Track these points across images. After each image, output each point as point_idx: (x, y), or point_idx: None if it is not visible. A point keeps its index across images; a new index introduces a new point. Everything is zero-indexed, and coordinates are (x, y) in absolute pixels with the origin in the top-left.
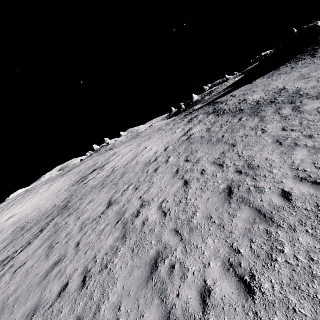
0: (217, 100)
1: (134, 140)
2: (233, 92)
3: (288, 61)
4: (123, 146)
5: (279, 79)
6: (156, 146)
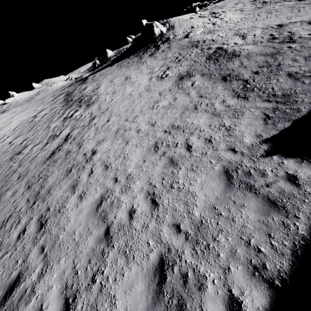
0: (90, 76)
1: (25, 104)
2: (99, 72)
3: (137, 51)
4: (11, 111)
5: (113, 73)
6: (15, 123)
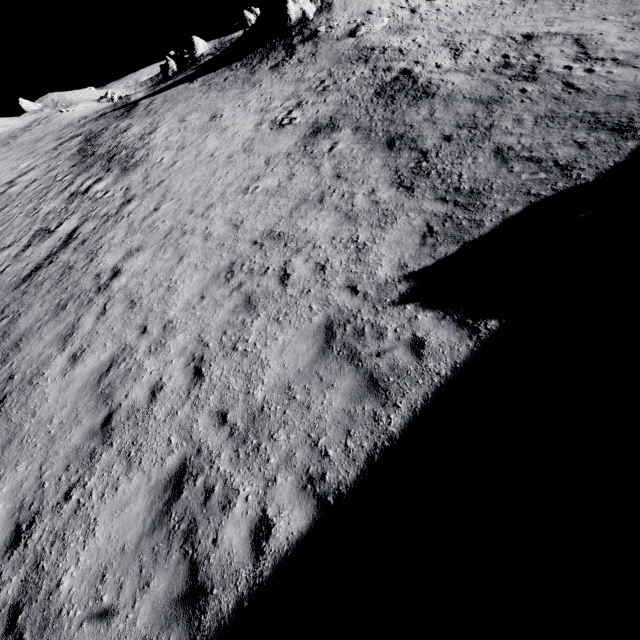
0: (145, 99)
1: None
2: (165, 92)
3: (248, 54)
4: None
5: (190, 99)
6: None
